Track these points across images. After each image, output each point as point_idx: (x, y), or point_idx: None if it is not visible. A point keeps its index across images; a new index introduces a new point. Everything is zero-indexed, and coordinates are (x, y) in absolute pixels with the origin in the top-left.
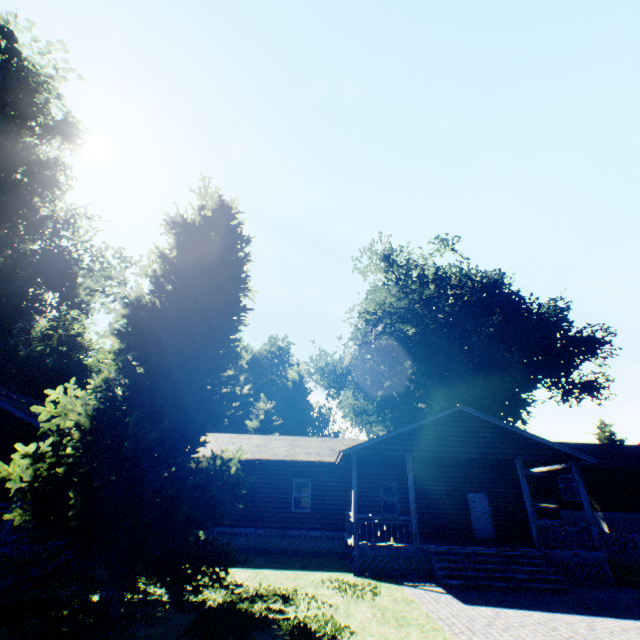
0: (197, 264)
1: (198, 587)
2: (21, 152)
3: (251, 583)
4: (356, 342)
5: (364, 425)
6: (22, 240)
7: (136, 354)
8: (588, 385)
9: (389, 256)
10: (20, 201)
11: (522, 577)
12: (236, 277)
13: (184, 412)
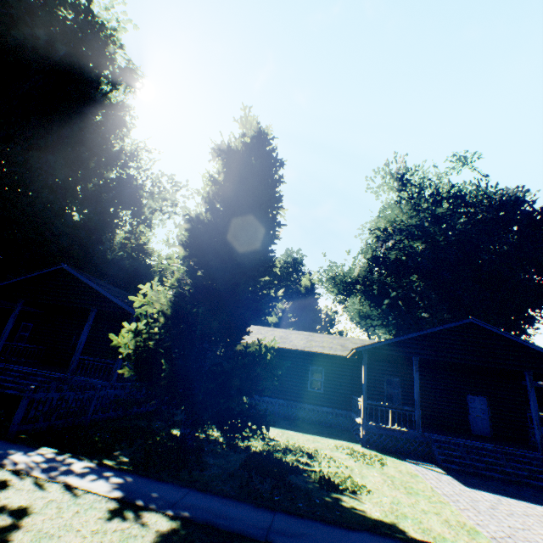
0: (242, 186)
1: (247, 437)
2: (101, 98)
3: (280, 439)
4: (365, 256)
5: (367, 328)
6: (105, 170)
7: (196, 260)
8: None
9: (403, 175)
10: (102, 139)
11: (522, 474)
12: (274, 197)
13: (235, 308)
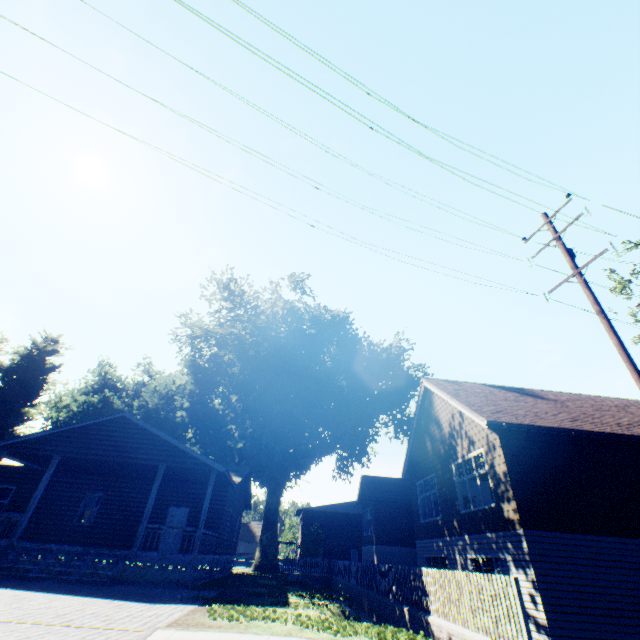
0: None
1: None
2: None
3: None
4: (186, 364)
5: None
6: None
7: None
8: (410, 422)
9: (228, 286)
10: None
11: (69, 570)
12: None
13: None
